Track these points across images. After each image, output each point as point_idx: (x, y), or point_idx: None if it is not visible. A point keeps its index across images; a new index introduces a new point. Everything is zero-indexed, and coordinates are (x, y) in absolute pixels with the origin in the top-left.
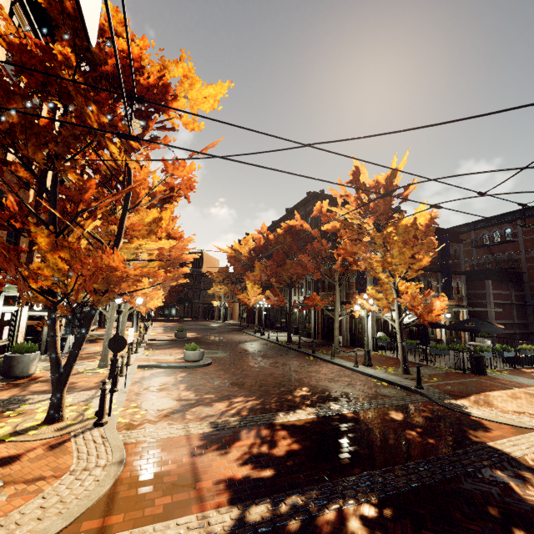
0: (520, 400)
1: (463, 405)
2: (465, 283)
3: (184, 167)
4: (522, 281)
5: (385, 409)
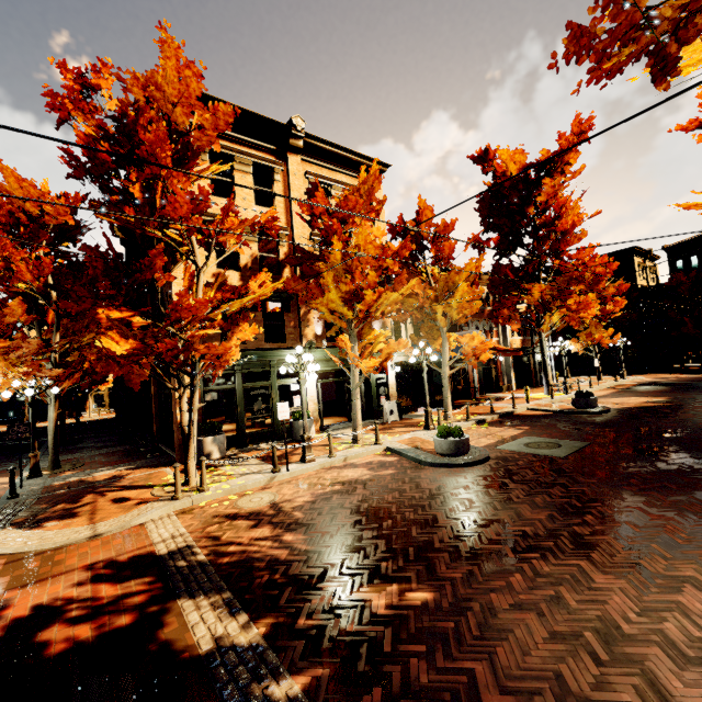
0: None
1: None
2: None
3: (177, 201)
4: None
5: None
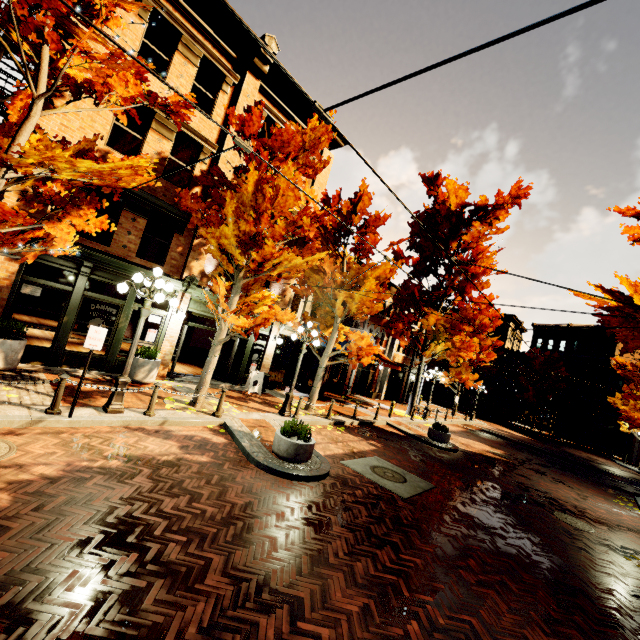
0: None
1: None
2: None
3: None
4: None
5: None
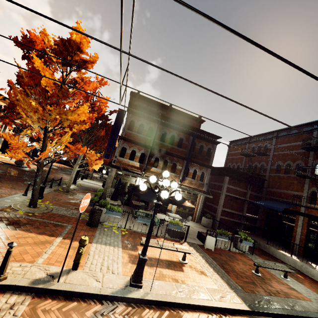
0: None
1: None
2: (217, 176)
3: None
4: (263, 186)
5: None
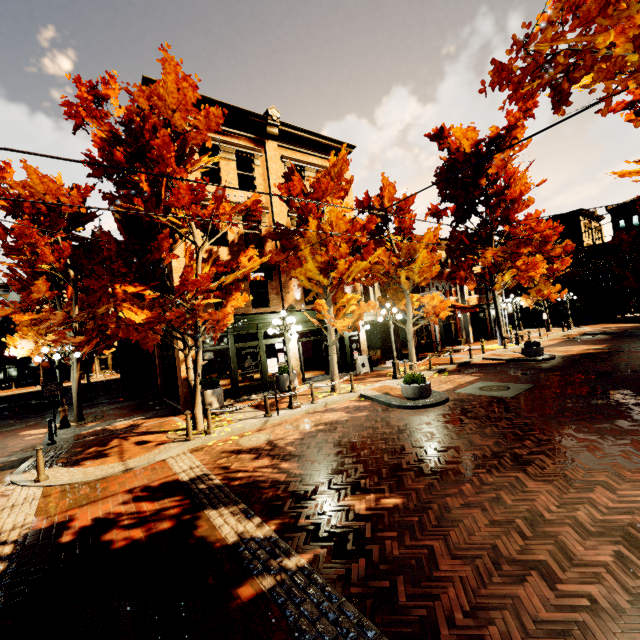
0: None
1: None
2: None
3: (180, 193)
4: None
5: None
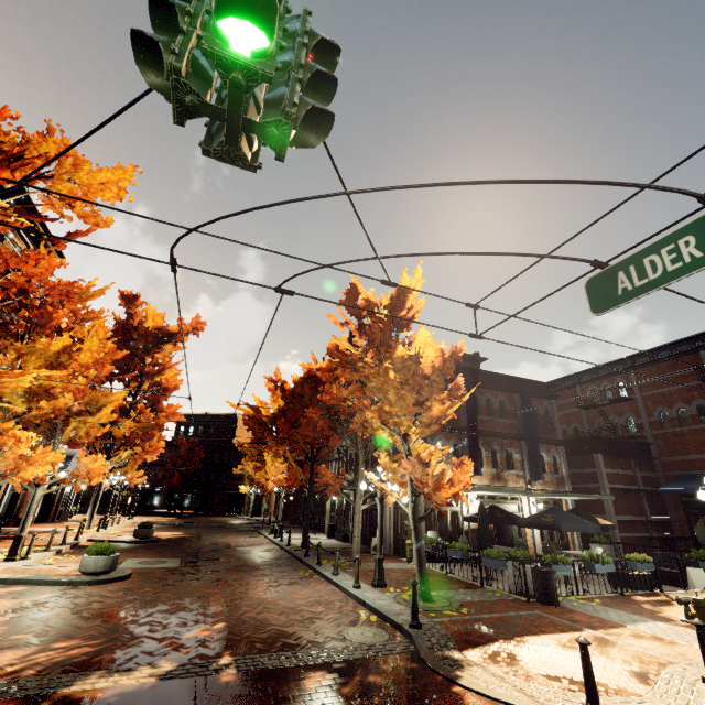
0: (573, 653)
1: (465, 660)
2: (570, 457)
3: (39, 261)
4: (651, 456)
5: (312, 667)
